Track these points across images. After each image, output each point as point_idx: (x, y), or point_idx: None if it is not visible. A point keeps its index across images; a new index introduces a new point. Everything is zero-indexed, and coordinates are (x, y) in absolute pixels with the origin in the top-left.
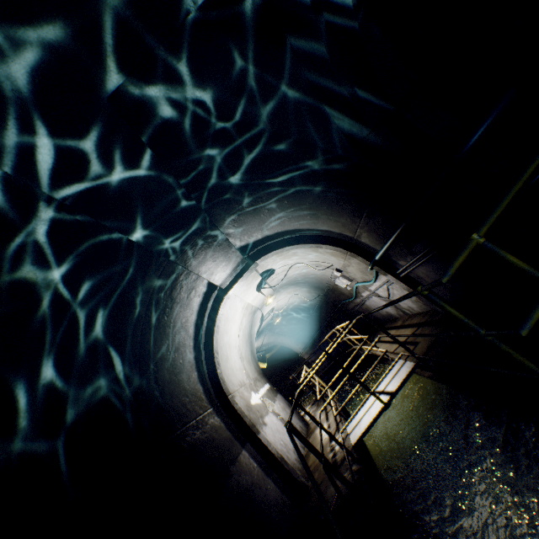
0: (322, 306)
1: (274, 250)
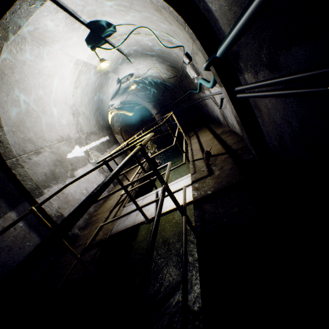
0: (176, 88)
1: None
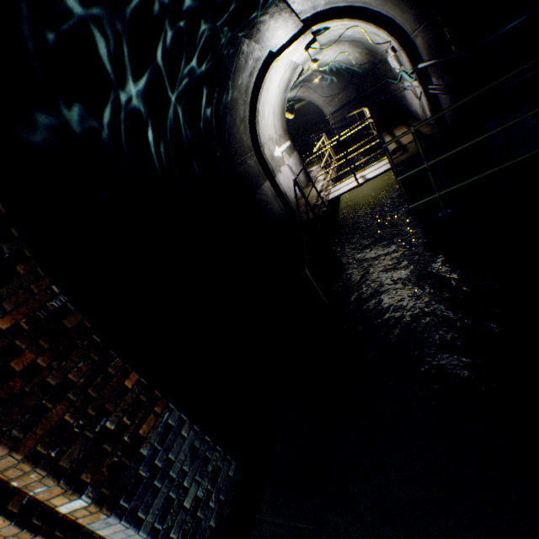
0: (366, 76)
1: (333, 20)
